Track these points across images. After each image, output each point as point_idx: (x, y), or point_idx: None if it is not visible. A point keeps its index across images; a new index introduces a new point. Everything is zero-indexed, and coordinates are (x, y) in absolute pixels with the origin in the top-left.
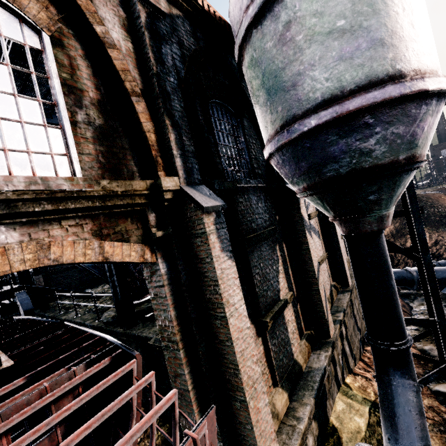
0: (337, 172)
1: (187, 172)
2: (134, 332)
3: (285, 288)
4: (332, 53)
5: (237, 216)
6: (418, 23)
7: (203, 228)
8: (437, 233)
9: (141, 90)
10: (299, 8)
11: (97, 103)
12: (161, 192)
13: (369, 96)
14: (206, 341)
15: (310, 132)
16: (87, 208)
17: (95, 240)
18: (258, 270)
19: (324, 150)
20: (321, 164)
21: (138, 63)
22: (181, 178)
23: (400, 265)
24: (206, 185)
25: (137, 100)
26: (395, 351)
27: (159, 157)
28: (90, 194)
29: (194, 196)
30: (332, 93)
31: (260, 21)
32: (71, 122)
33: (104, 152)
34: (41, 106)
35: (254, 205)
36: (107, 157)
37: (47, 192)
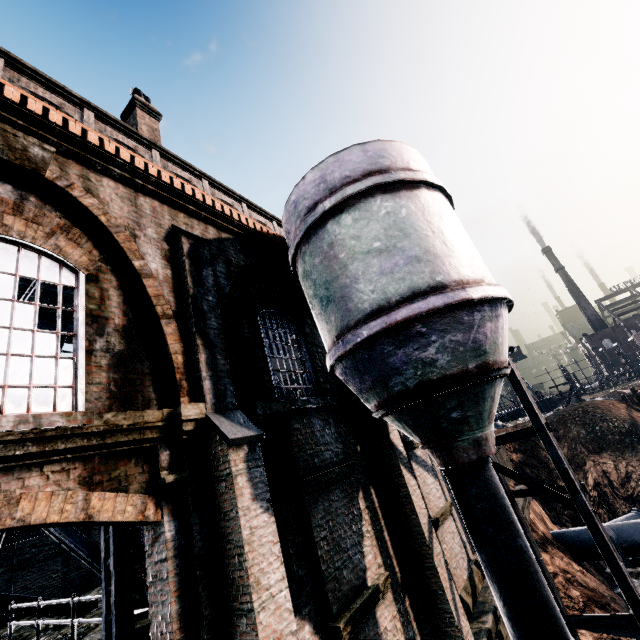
0: (405, 386)
1: (217, 396)
2: None
3: (376, 565)
4: (373, 268)
5: (292, 449)
6: (451, 241)
7: (228, 467)
8: (623, 460)
9: (174, 311)
10: (339, 232)
11: (121, 329)
12: (180, 423)
13: (414, 307)
14: None
15: (365, 343)
16: (80, 447)
17: (81, 491)
18: (324, 531)
19: (384, 362)
20: (385, 377)
21: (175, 286)
22: (209, 403)
23: None
24: (244, 409)
25: (167, 322)
26: None
27: (185, 380)
28: (88, 431)
29: (220, 425)
30: (380, 303)
31: (308, 241)
32: (87, 351)
33: (118, 379)
34: (58, 339)
35: (317, 433)
36: (121, 384)
37: (36, 431)
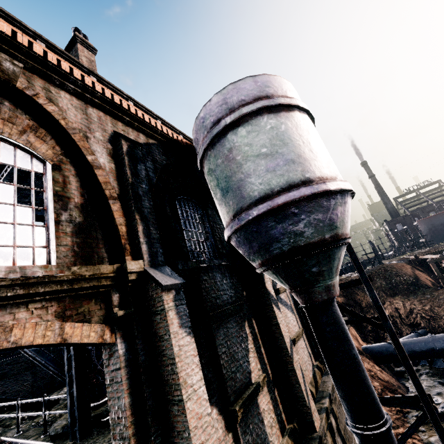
0: (281, 250)
1: (151, 255)
2: (85, 443)
3: (257, 370)
4: (261, 167)
5: (202, 293)
6: (315, 149)
7: (162, 305)
8: (409, 301)
9: (118, 194)
10: (236, 141)
11: (80, 206)
12: (126, 274)
13: (290, 194)
14: (163, 436)
15: (254, 220)
16: (55, 291)
17: (57, 322)
18: (224, 348)
19: (267, 233)
20: (268, 244)
21: (118, 176)
22: (146, 260)
23: (386, 339)
24: (170, 265)
25: (114, 202)
26: (376, 436)
27: (128, 244)
28: (60, 279)
29: (155, 276)
30: (265, 192)
31: (212, 147)
32: (55, 221)
33: (79, 242)
34: (33, 211)
35: (218, 282)
36: (82, 246)
37: (22, 279)
